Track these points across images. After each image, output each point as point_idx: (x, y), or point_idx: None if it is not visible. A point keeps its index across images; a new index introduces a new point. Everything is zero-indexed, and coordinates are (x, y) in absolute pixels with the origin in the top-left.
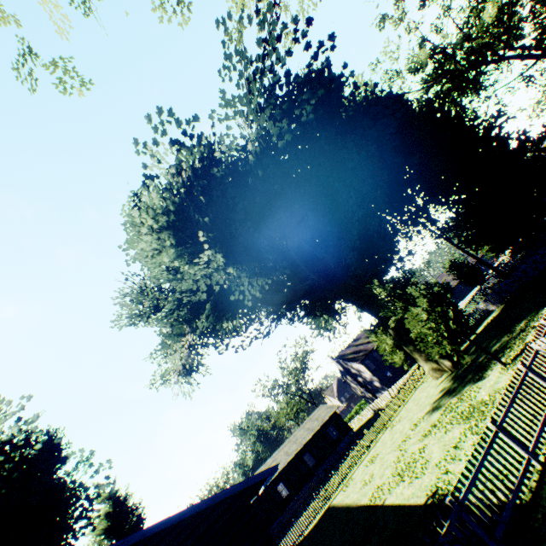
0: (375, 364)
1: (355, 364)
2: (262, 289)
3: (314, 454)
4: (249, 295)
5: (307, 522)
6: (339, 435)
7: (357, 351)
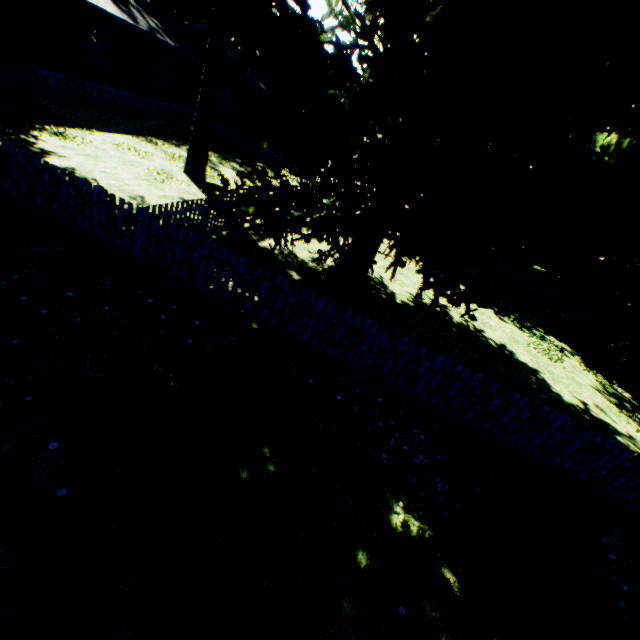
0: None
1: None
2: None
3: None
4: None
5: None
6: None
7: None
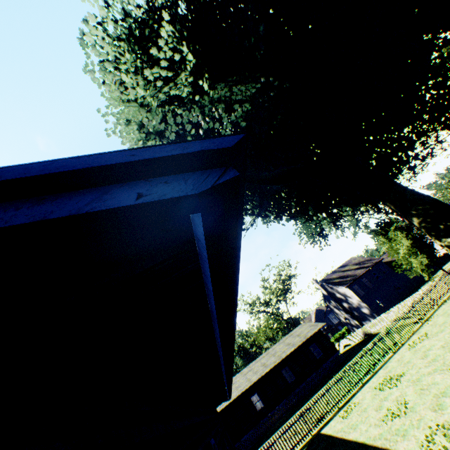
0: (364, 290)
1: (341, 288)
2: (246, 116)
3: (294, 370)
4: (228, 124)
5: (287, 449)
6: (322, 355)
7: (344, 276)
